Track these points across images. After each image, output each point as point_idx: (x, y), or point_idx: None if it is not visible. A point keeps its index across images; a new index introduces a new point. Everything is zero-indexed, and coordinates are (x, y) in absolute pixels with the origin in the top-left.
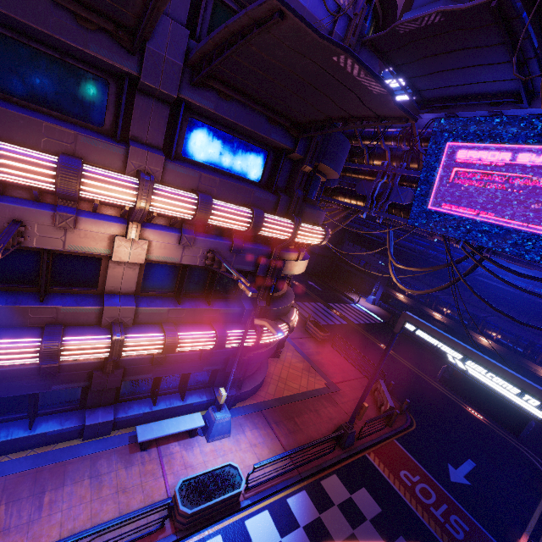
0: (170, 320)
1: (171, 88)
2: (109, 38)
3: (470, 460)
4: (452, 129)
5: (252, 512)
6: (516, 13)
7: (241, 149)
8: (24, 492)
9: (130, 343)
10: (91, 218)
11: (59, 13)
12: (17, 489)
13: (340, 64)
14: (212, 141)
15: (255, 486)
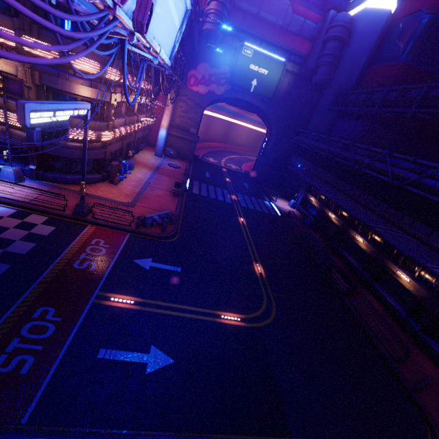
0: None
1: None
2: None
3: (180, 268)
4: None
5: None
6: None
7: None
8: None
9: None
10: None
11: None
12: None
13: None
14: None
15: None
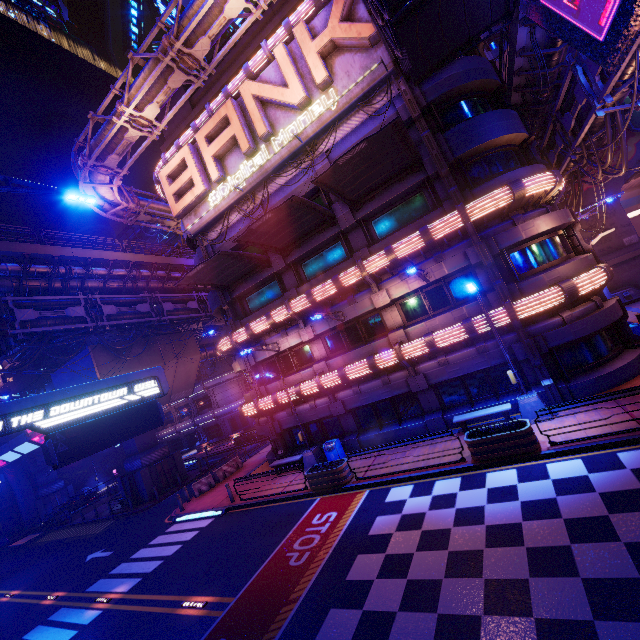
0: (431, 330)
1: (351, 221)
2: (328, 229)
3: None
4: (529, 1)
5: (559, 460)
6: (408, 7)
7: (406, 207)
8: (399, 451)
9: (404, 348)
10: (359, 295)
11: (316, 237)
12: (397, 450)
13: (345, 161)
14: (389, 220)
15: (564, 442)
